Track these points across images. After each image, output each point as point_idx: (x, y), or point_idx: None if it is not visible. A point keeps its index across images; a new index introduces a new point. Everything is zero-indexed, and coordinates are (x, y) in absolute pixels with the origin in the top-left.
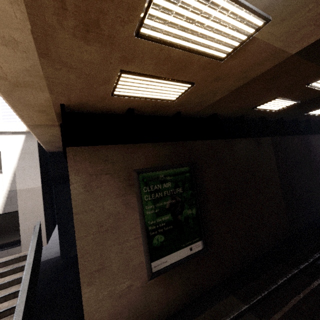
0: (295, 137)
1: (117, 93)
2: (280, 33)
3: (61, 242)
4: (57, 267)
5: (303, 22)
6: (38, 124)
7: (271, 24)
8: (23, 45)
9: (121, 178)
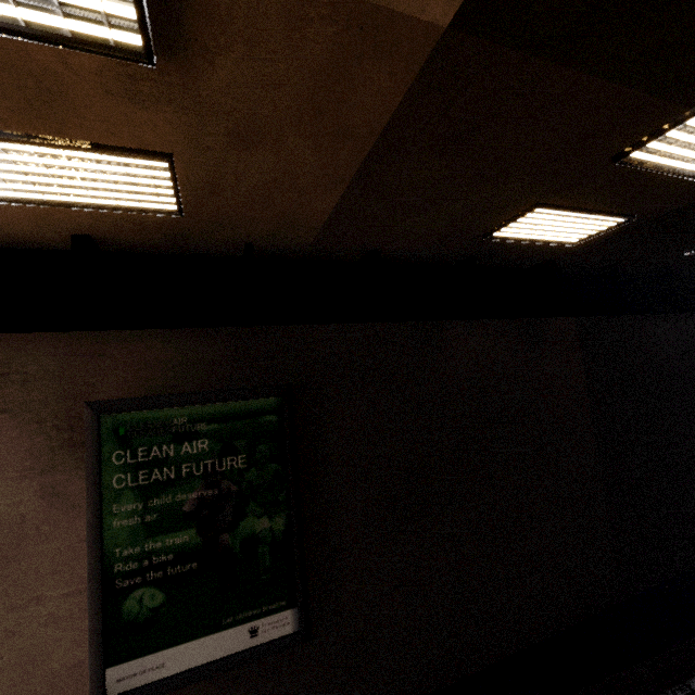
0: (664, 319)
1: None
2: None
3: None
4: None
5: None
6: None
7: None
8: None
9: (45, 425)
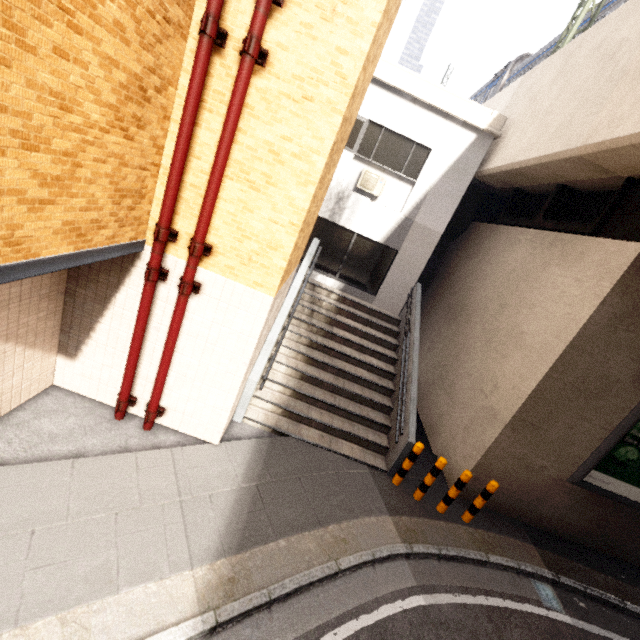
0: None
1: None
2: None
3: None
4: None
5: None
6: (596, 162)
7: None
8: None
9: None
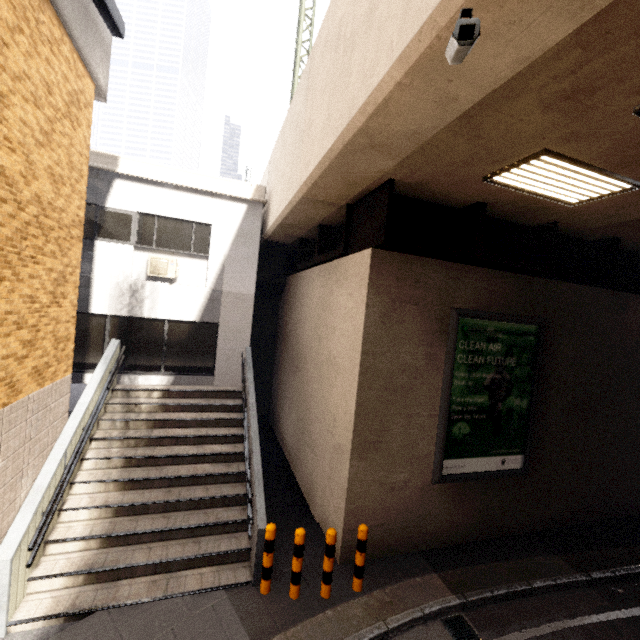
0: None
1: (496, 178)
2: None
3: None
4: None
5: None
6: (318, 199)
7: None
8: (457, 104)
9: (431, 317)
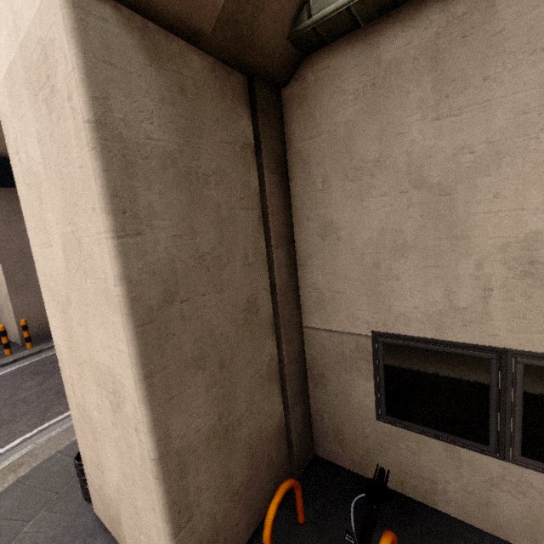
0: None
1: None
2: None
3: None
4: None
5: None
6: None
7: None
8: None
9: None
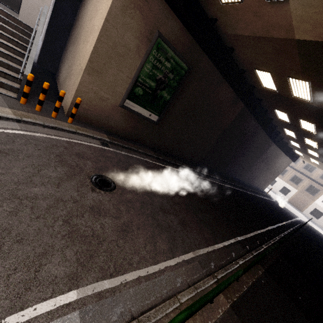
0: (255, 122)
1: None
2: (299, 14)
3: (43, 50)
4: (33, 66)
5: (309, 18)
6: None
7: (299, 2)
8: None
9: (146, 27)
